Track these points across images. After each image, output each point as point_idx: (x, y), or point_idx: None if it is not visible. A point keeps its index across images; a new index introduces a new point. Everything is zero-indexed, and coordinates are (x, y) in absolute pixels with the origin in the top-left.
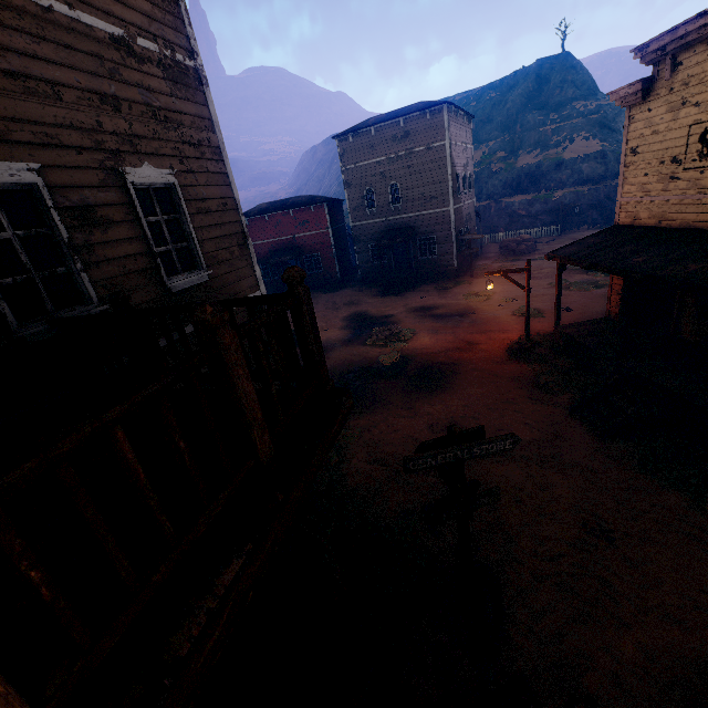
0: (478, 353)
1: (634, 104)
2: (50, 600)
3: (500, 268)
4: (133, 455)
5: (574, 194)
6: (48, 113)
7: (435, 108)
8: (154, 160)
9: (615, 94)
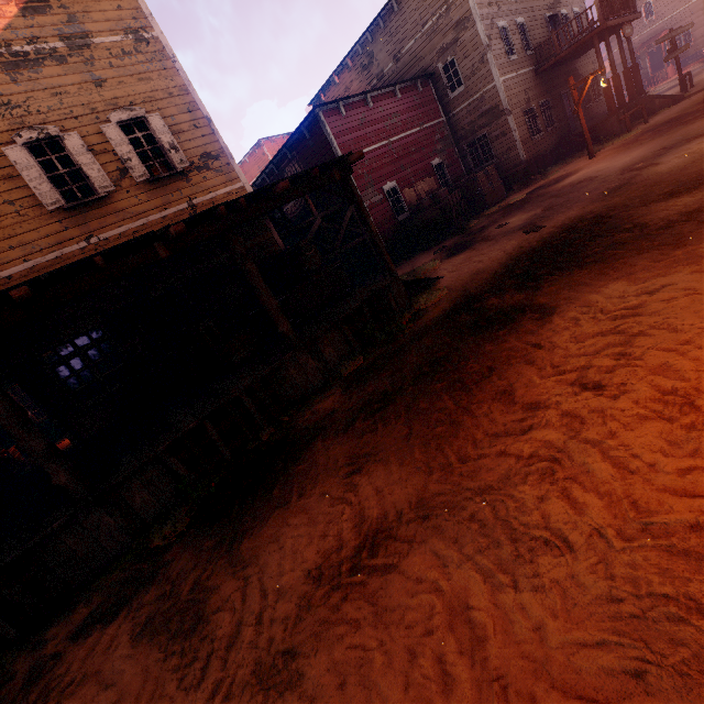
0: None
1: None
2: (623, 7)
3: None
4: (624, 1)
5: None
6: (565, 0)
7: None
8: (575, 7)
9: None
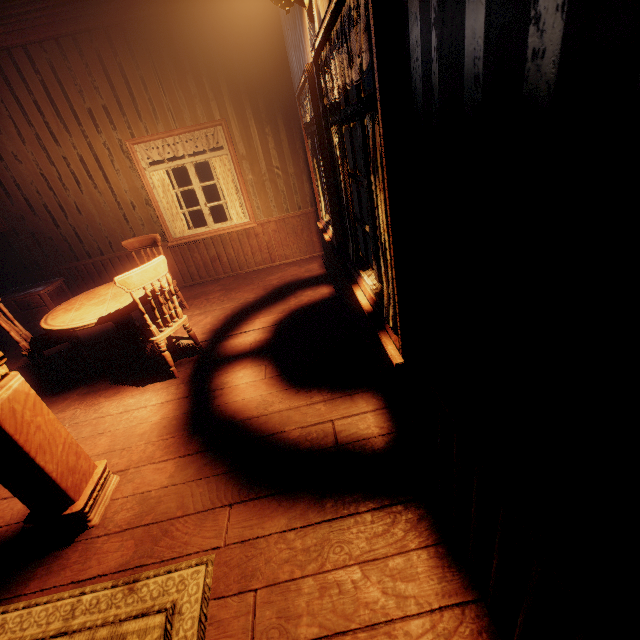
0: None
1: None
2: None
3: None
4: None
5: None
6: None
7: None
8: None
9: None
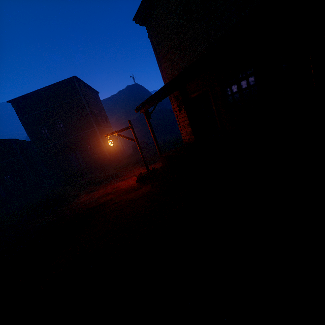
0: (119, 191)
1: (147, 20)
2: None
3: (134, 154)
4: None
5: (156, 124)
6: None
7: (69, 80)
8: None
9: (136, 18)
